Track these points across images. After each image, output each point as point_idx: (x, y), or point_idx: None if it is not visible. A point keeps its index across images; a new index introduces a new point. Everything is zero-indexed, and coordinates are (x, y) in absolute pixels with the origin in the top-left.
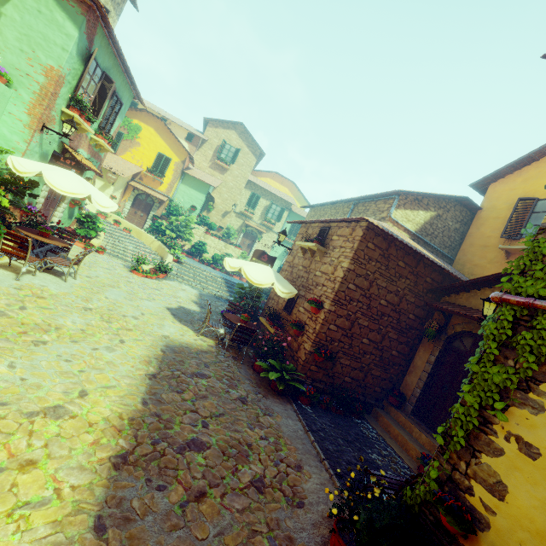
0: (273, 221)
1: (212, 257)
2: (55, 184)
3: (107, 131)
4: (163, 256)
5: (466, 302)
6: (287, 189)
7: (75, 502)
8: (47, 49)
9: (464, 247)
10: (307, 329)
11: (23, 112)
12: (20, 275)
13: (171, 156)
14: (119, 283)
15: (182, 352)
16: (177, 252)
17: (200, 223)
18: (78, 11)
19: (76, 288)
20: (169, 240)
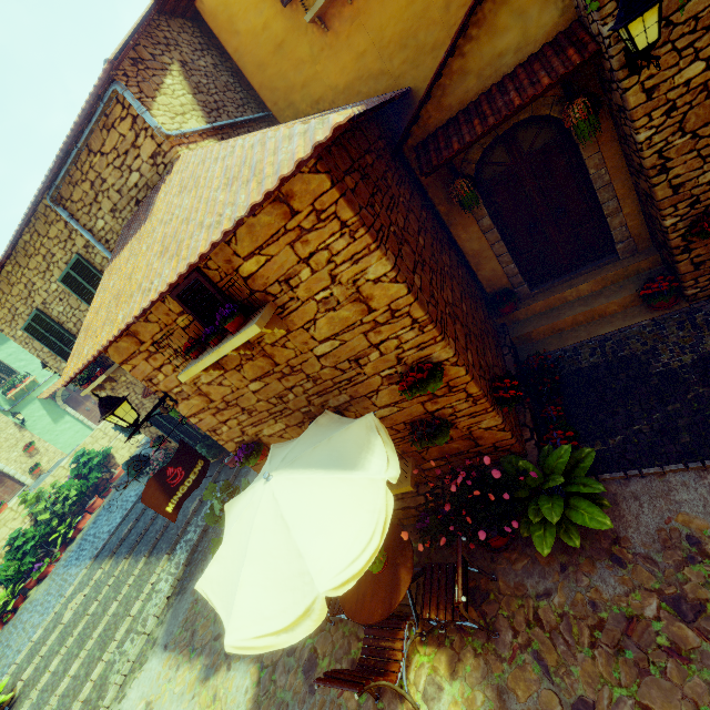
0: None
1: (3, 584)
2: None
3: None
4: None
5: (443, 114)
6: None
7: None
8: None
9: (258, 81)
10: (452, 413)
11: None
12: None
13: None
14: None
15: None
16: None
17: None
18: None
19: None
20: None
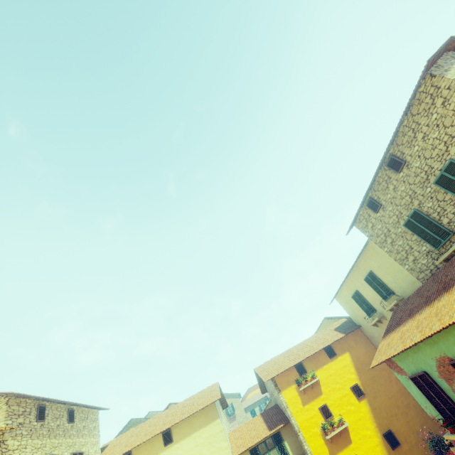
0: None
1: None
2: None
3: None
4: None
5: None
6: (258, 389)
7: None
8: None
9: None
10: None
11: None
12: None
13: None
14: None
15: None
16: None
17: None
18: None
19: None
20: None
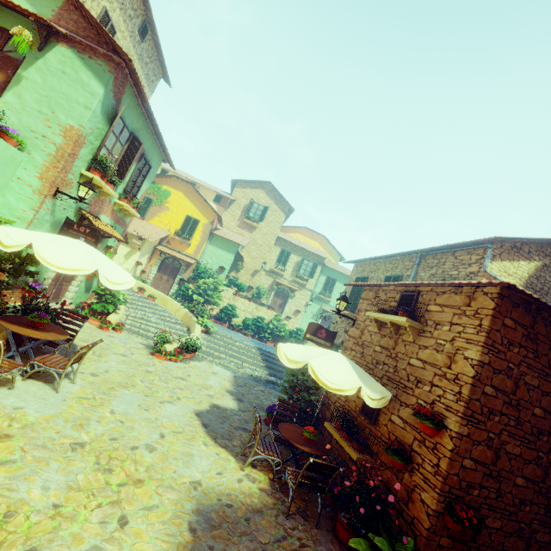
0: (305, 277)
1: (243, 321)
2: (50, 259)
3: (134, 195)
4: (190, 326)
5: None
6: (317, 243)
7: None
8: (68, 108)
9: None
10: (419, 462)
11: (34, 176)
12: None
13: (199, 218)
14: (134, 378)
15: (224, 524)
16: (206, 321)
17: (229, 284)
18: (105, 69)
19: (69, 402)
20: (196, 306)
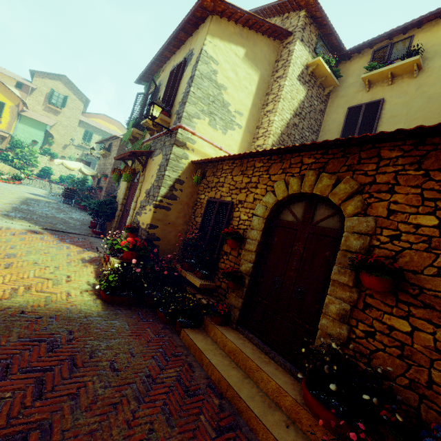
0: None
1: (59, 177)
2: None
3: None
4: None
5: None
6: (115, 127)
7: (3, 207)
8: None
9: None
10: (103, 188)
11: None
12: None
13: (4, 101)
14: None
15: (37, 200)
16: (27, 172)
17: (44, 153)
18: None
19: None
20: (18, 164)
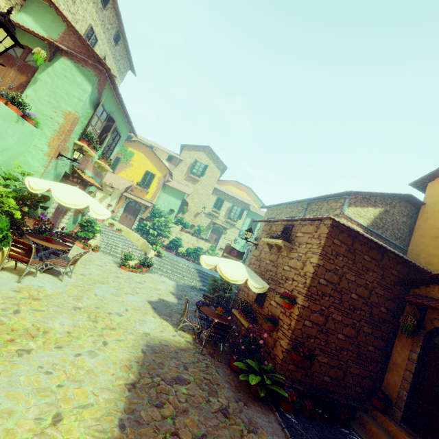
0: (235, 219)
1: (186, 250)
2: (61, 198)
3: (108, 156)
4: (146, 251)
5: None
6: (245, 194)
7: None
8: (68, 100)
9: (415, 238)
10: (281, 325)
11: (45, 144)
12: (22, 277)
13: (155, 173)
14: (108, 279)
15: (162, 352)
16: (158, 248)
17: (177, 222)
18: (92, 74)
19: (69, 287)
20: (152, 237)
